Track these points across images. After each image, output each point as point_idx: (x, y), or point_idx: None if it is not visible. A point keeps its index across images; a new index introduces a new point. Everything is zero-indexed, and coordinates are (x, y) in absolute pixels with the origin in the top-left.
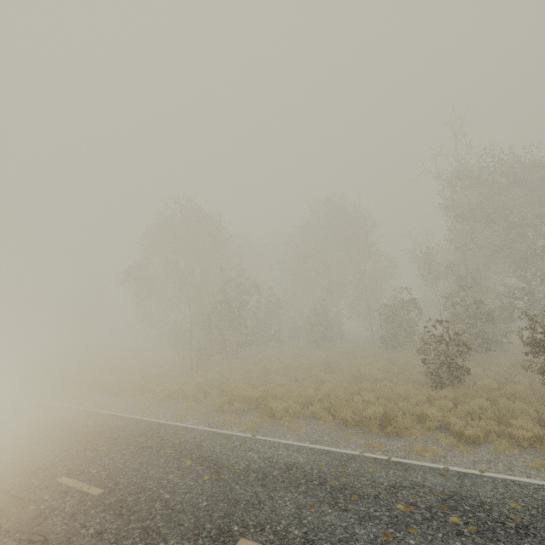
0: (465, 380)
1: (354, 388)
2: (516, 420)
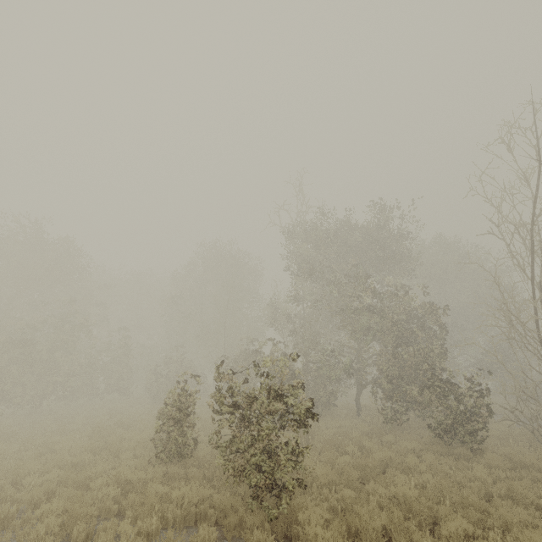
0: (188, 454)
1: (53, 464)
2: (122, 523)
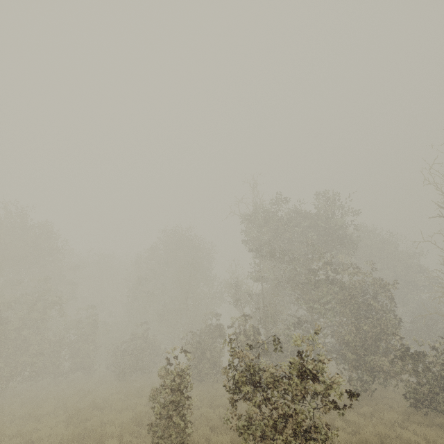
0: (188, 439)
1: None
2: None
